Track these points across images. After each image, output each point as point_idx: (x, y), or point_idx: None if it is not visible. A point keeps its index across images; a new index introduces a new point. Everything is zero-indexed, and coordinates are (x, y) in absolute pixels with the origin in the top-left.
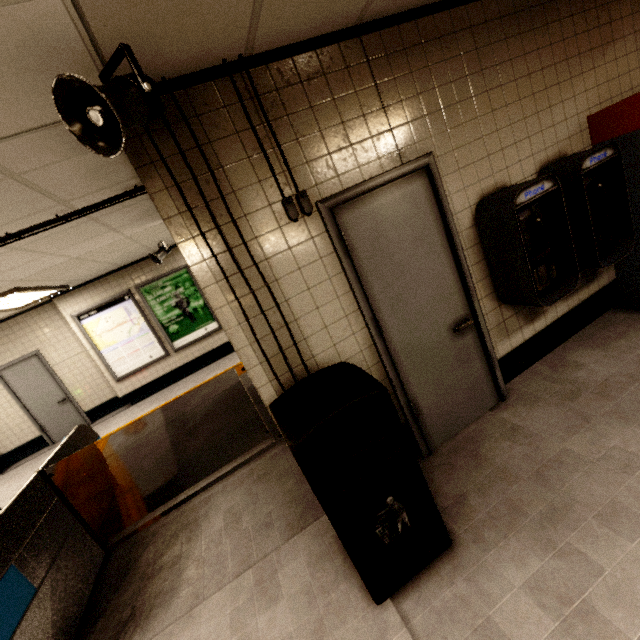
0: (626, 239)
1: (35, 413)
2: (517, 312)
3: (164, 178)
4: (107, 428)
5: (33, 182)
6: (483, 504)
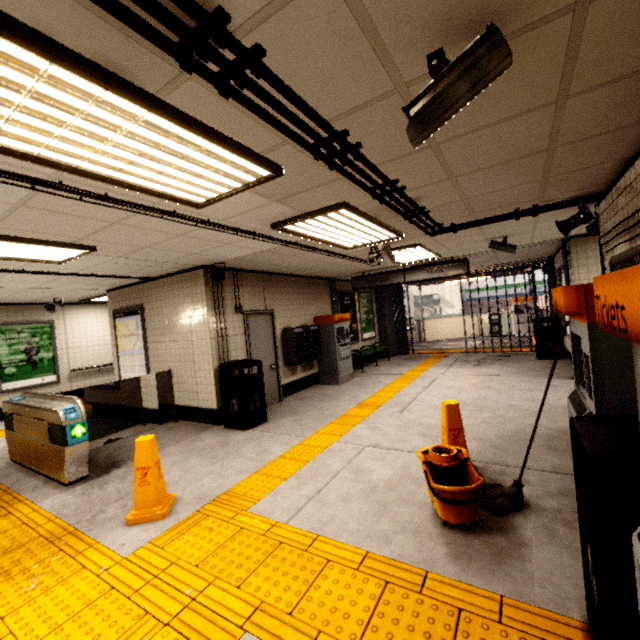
0: (320, 355)
1: None
2: (289, 370)
3: (210, 289)
4: None
5: (148, 268)
6: (276, 415)
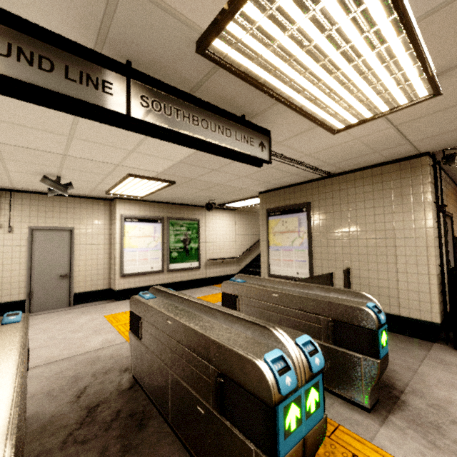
0: None
1: (34, 277)
2: None
3: (431, 180)
4: (110, 309)
5: (364, 155)
6: None
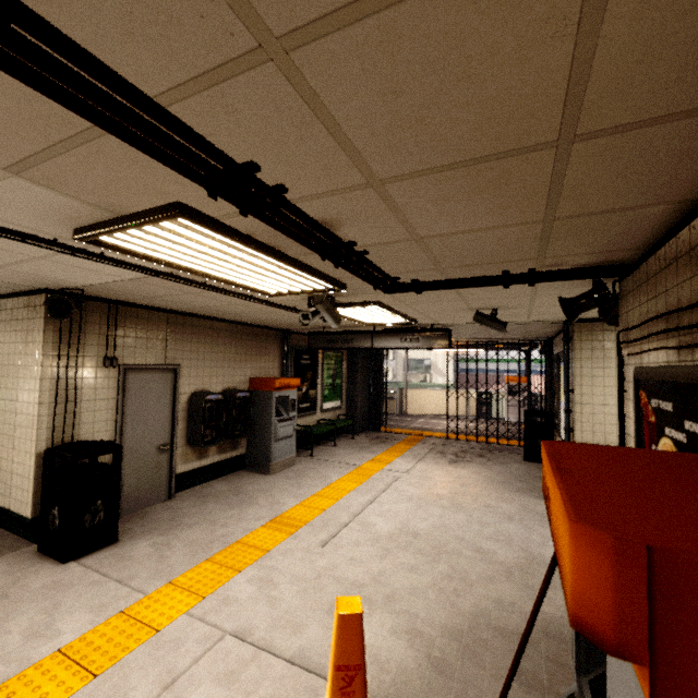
0: (248, 432)
1: None
2: (194, 452)
3: (56, 326)
4: None
5: None
6: (140, 529)
